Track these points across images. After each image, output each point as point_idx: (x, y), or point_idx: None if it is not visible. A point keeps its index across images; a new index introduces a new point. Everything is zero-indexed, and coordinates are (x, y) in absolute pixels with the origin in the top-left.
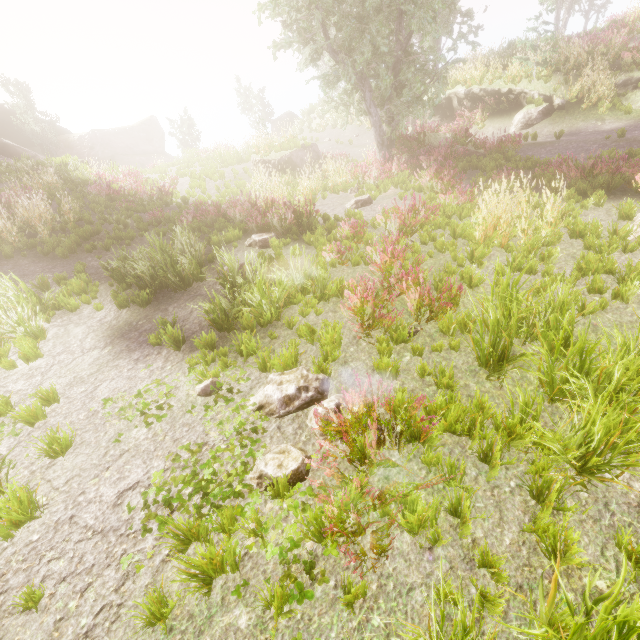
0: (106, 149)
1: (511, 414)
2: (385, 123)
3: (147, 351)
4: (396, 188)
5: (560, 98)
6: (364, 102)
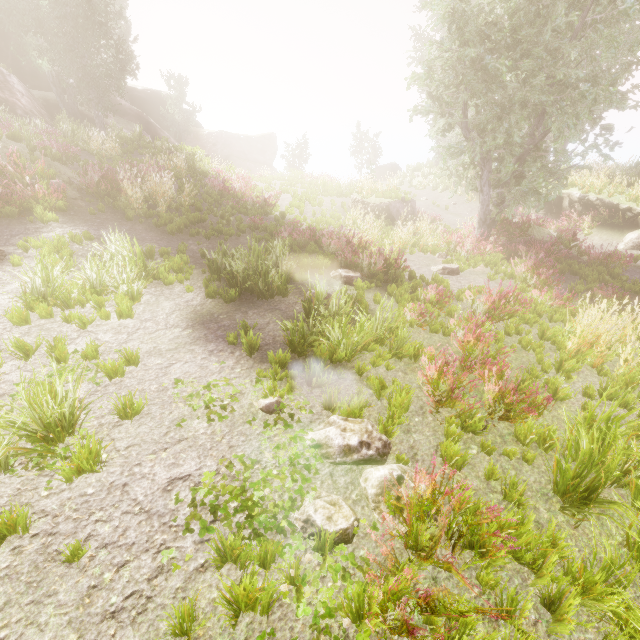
0: (225, 149)
1: (584, 563)
2: (493, 204)
3: (222, 346)
4: (486, 267)
5: None
6: (479, 179)
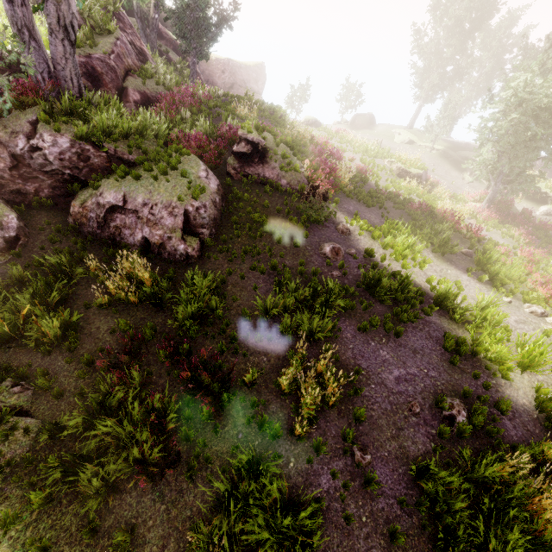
0: (231, 77)
1: None
2: (498, 192)
3: (467, 278)
4: (493, 228)
5: None
6: (494, 177)
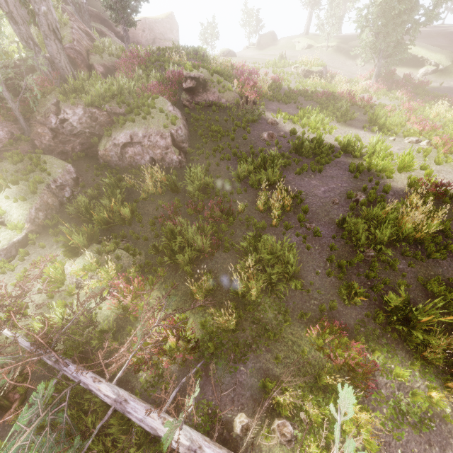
0: (151, 33)
1: None
2: (382, 66)
3: (364, 132)
4: (382, 96)
5: (442, 66)
6: (376, 55)
